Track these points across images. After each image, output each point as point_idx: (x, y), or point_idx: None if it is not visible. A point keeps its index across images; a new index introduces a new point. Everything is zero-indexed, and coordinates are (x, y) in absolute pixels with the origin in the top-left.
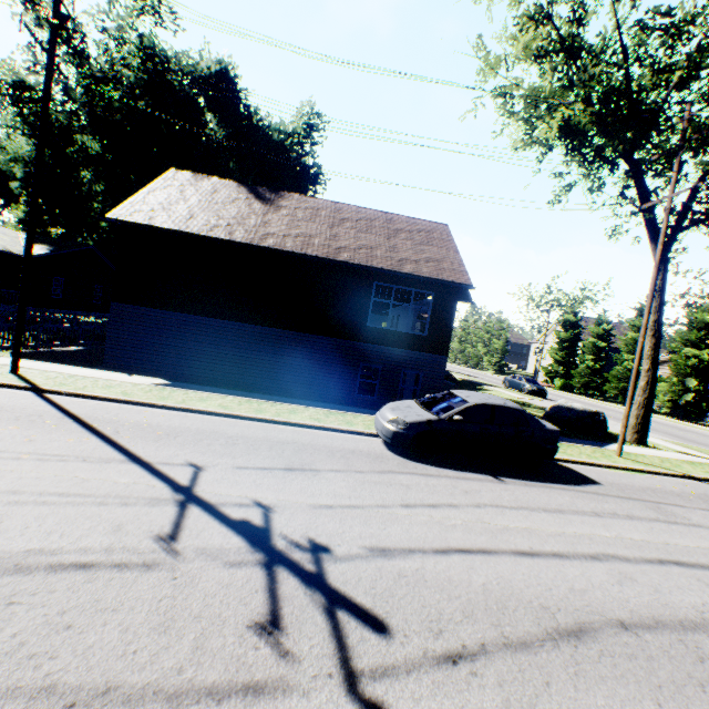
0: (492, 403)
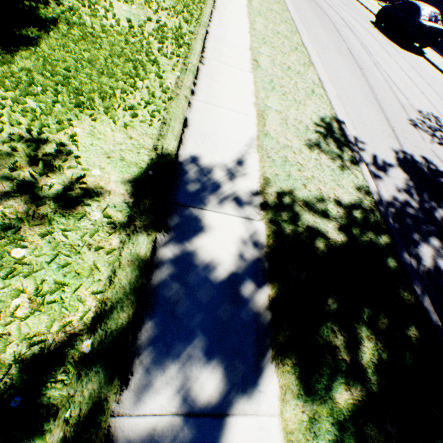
0: (412, 2)
